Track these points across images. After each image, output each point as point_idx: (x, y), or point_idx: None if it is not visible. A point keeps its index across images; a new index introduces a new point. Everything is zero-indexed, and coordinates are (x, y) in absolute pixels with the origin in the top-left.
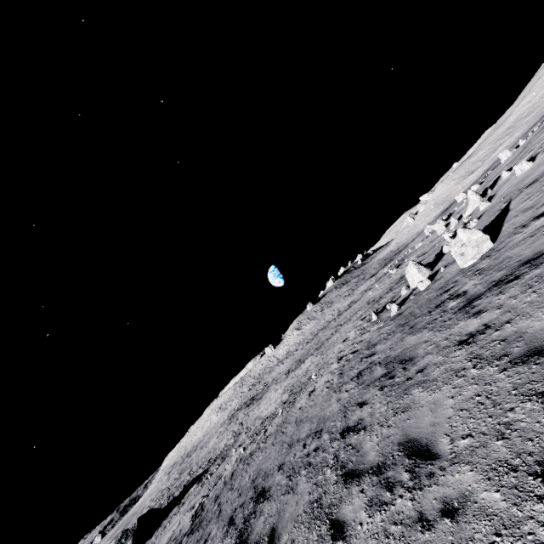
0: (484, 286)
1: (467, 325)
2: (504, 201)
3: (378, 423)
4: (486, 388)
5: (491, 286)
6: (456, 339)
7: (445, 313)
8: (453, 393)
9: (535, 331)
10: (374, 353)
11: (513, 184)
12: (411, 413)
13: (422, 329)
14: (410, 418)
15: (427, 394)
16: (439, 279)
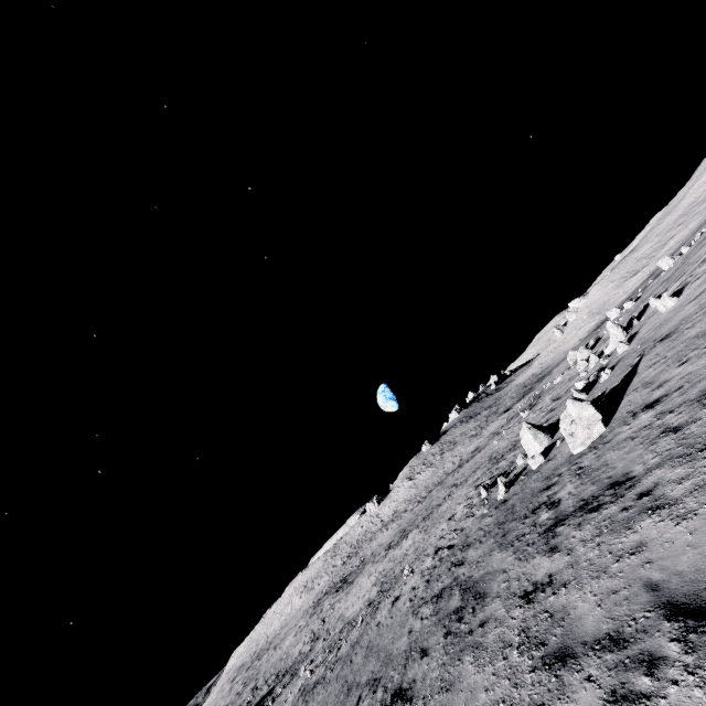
0: (574, 502)
1: (540, 565)
2: (639, 351)
3: (423, 698)
4: (512, 693)
5: (578, 506)
6: (524, 585)
7: (534, 529)
8: (489, 684)
9: (575, 616)
10: (463, 561)
11: (654, 326)
12: (451, 697)
13: (509, 545)
14: (448, 705)
15: (473, 672)
16: (551, 458)
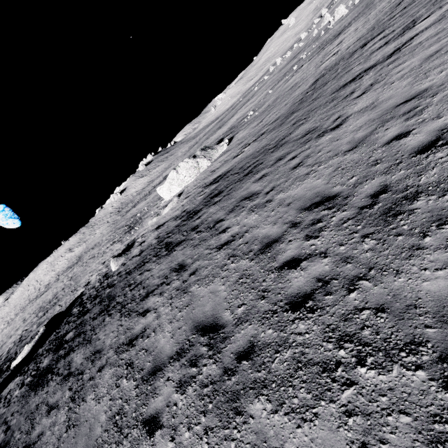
0: None
1: None
2: None
3: None
4: None
5: None
6: None
7: None
8: None
9: None
10: None
11: None
12: None
13: None
14: None
15: None
16: None
